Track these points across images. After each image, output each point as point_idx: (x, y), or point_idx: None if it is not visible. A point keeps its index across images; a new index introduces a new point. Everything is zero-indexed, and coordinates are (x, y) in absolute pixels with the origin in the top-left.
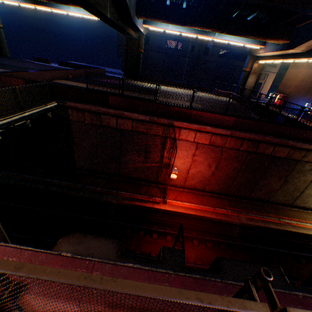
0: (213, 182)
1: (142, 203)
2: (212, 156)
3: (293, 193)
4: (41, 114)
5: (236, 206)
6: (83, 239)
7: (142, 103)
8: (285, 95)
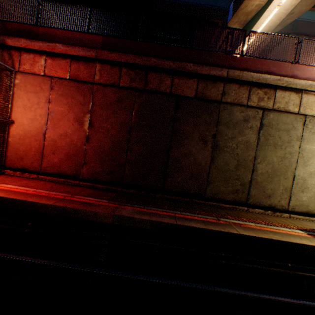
0: (92, 156)
1: None
2: (81, 102)
3: (240, 174)
4: None
5: (131, 198)
6: None
7: None
8: None
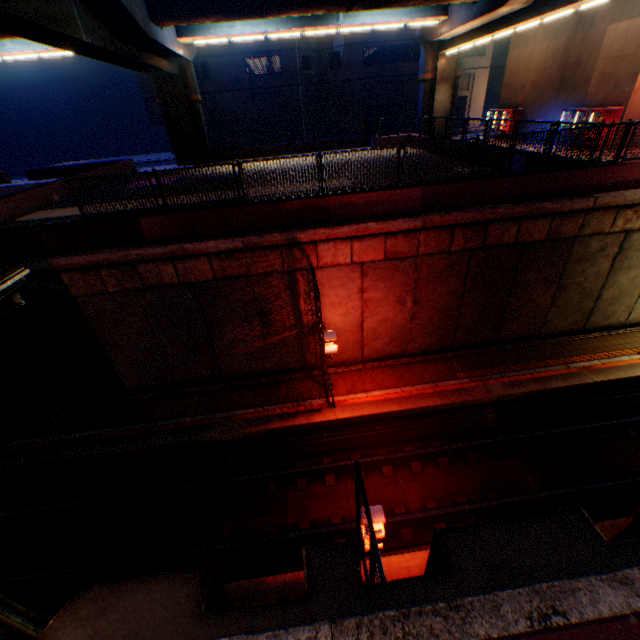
0: (418, 332)
1: (286, 421)
2: (401, 282)
3: (582, 306)
4: (5, 302)
5: (478, 366)
6: (111, 599)
7: (215, 213)
8: (518, 108)
